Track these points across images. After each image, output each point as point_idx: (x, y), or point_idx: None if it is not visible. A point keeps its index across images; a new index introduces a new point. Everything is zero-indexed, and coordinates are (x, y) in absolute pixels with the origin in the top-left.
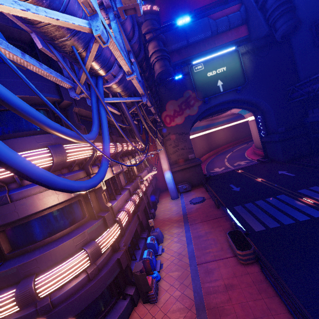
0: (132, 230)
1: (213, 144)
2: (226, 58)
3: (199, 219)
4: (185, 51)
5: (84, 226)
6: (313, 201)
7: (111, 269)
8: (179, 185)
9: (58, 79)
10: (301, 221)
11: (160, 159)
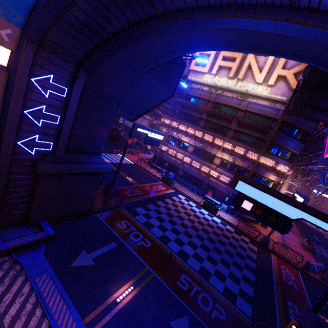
0: None
1: (318, 207)
2: None
3: None
4: None
5: None
6: None
7: None
8: None
9: (319, 166)
10: None
11: (282, 185)
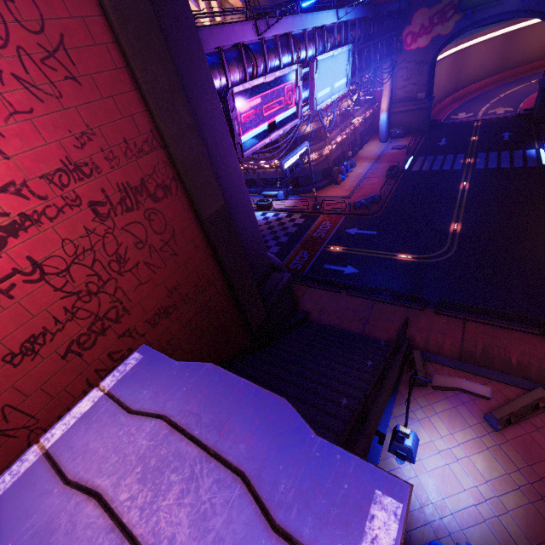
0: (337, 154)
1: (512, 58)
2: None
3: (386, 160)
4: None
5: (317, 143)
6: (472, 161)
7: (324, 165)
8: (393, 129)
9: None
10: (443, 170)
11: (382, 95)
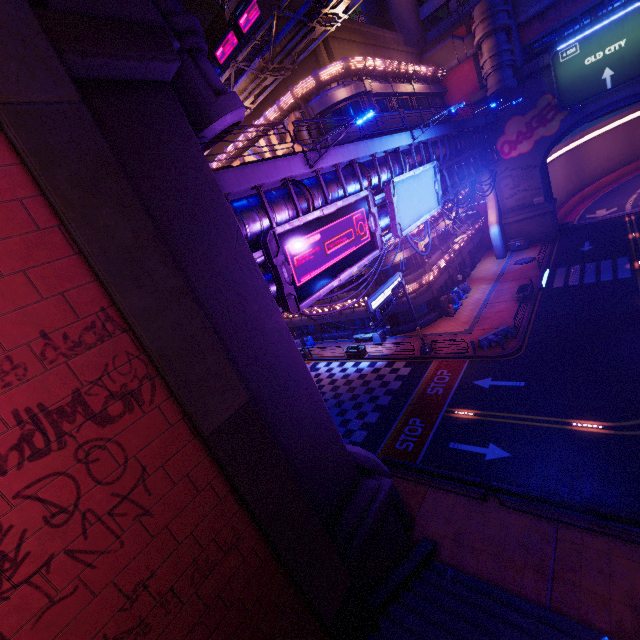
0: (442, 280)
1: None
2: (629, 21)
3: (511, 278)
4: (554, 11)
5: (414, 271)
6: None
7: (428, 295)
8: (511, 241)
9: None
10: (601, 281)
11: (487, 208)
